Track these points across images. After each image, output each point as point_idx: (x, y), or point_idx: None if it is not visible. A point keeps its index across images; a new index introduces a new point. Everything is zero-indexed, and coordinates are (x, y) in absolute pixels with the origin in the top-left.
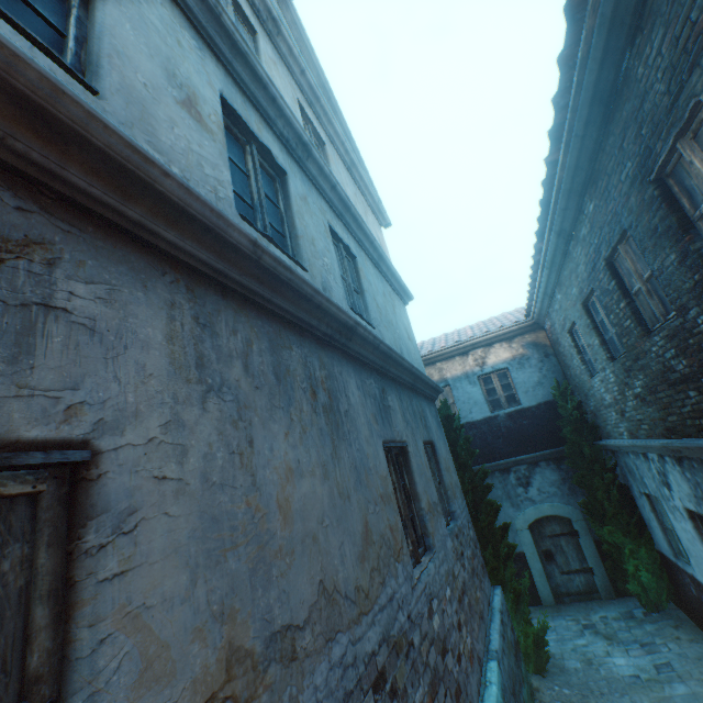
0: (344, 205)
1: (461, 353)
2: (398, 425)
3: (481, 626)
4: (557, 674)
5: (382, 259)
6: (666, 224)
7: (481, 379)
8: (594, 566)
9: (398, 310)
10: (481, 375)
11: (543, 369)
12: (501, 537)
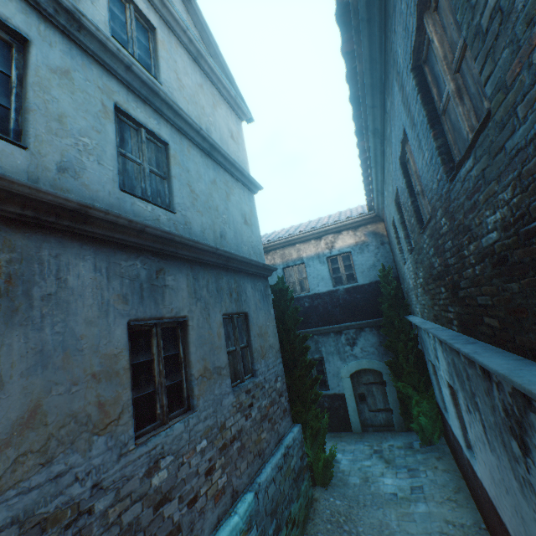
0: (150, 90)
1: (316, 237)
2: (176, 302)
3: (255, 462)
4: (340, 487)
5: (216, 149)
6: (421, 119)
7: (329, 260)
8: (394, 407)
9: (236, 197)
10: (330, 256)
11: (378, 255)
12: (312, 386)
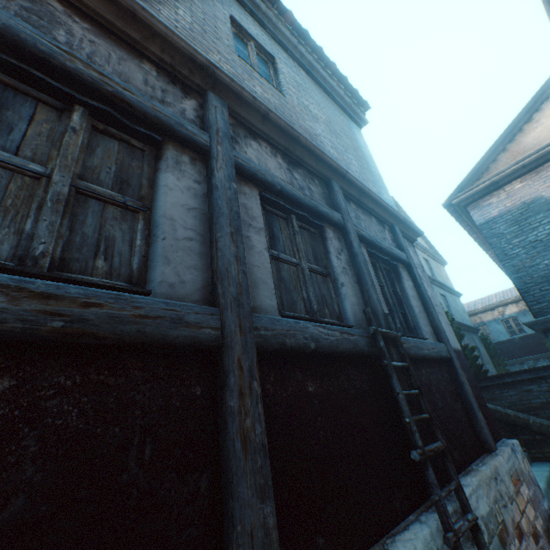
0: (440, 284)
1: (490, 309)
2: (465, 341)
3: None
4: None
5: (450, 289)
6: None
7: (503, 321)
8: None
9: (457, 303)
10: (502, 319)
11: None
12: None
